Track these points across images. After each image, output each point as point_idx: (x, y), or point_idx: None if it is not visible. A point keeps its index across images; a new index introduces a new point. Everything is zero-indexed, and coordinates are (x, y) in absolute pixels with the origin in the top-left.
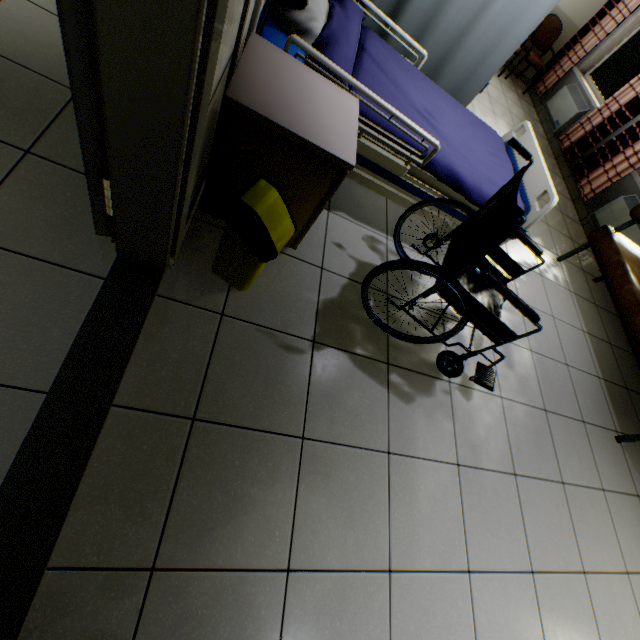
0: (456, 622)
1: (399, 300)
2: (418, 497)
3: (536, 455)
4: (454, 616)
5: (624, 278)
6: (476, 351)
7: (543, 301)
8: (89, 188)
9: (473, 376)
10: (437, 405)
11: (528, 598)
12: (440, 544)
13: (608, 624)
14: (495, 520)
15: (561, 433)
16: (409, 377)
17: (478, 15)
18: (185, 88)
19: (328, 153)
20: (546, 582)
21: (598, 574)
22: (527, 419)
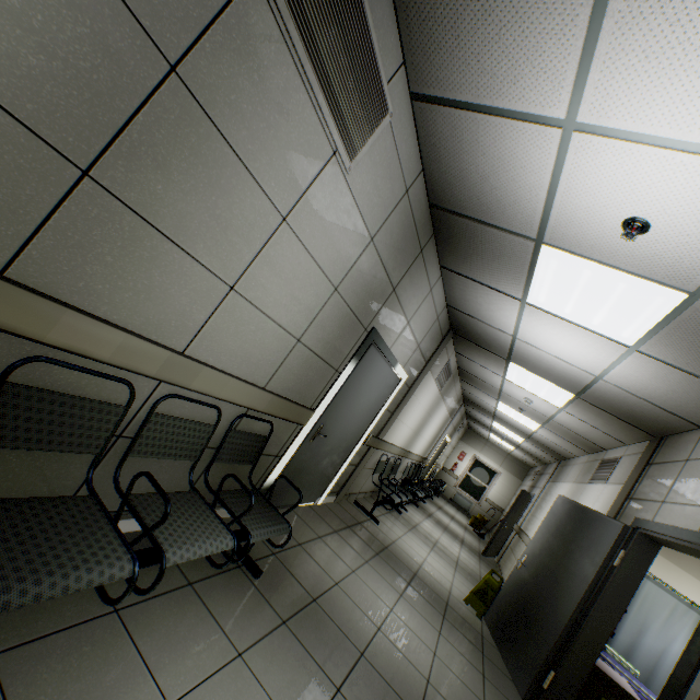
0: None
1: None
2: None
3: None
4: None
5: None
6: None
7: None
8: (537, 673)
9: None
10: None
11: None
12: None
13: None
14: None
15: None
16: None
17: (658, 660)
18: (600, 649)
19: (629, 693)
20: None
21: None
22: None
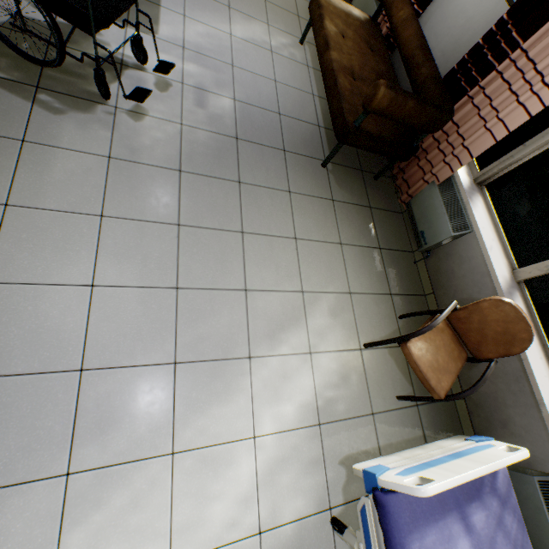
0: (78, 240)
1: (4, 13)
2: (53, 170)
3: (213, 163)
4: (76, 236)
5: (321, 27)
6: (96, 56)
7: (267, 69)
8: None
9: (123, 92)
10: (95, 120)
11: (168, 238)
12: (72, 198)
13: (259, 261)
14: (145, 193)
15: (252, 154)
16: (64, 99)
17: None
18: None
19: None
20: (194, 232)
21: (260, 235)
22: (211, 141)
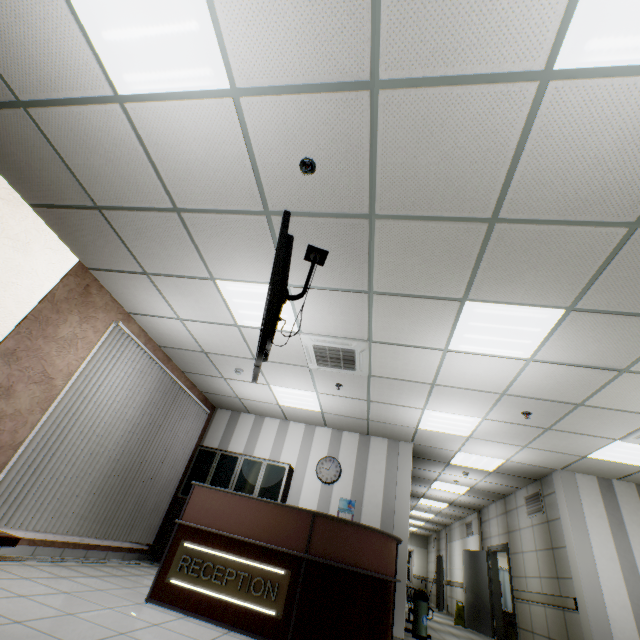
0: None
1: None
2: None
3: None
4: None
5: None
6: None
7: None
8: (491, 623)
9: None
10: None
11: None
12: None
13: None
14: None
15: None
16: None
17: None
18: (500, 600)
19: None
20: None
21: None
22: None
